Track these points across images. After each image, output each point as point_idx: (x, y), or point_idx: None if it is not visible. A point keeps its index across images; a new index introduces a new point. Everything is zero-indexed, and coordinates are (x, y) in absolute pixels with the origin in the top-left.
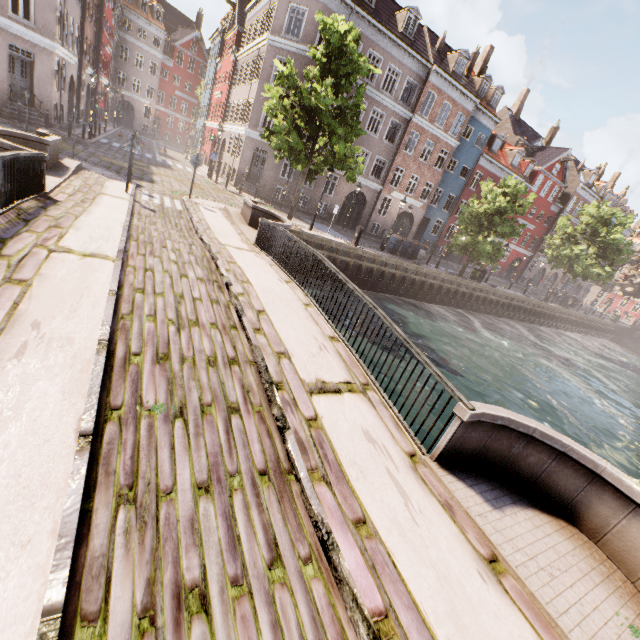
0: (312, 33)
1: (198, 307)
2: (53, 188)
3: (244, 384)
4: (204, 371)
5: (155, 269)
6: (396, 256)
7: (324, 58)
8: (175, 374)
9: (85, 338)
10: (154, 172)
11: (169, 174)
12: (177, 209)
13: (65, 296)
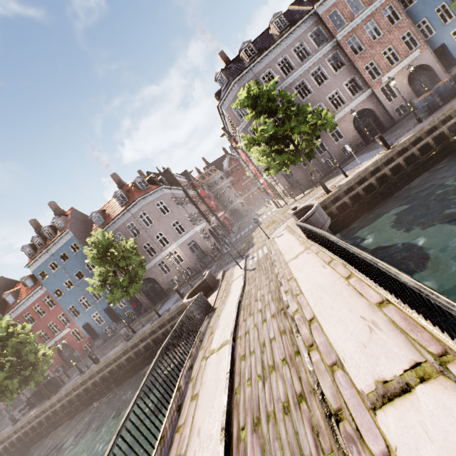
0: None
1: (273, 348)
2: (215, 300)
3: (312, 424)
4: (282, 423)
5: (250, 329)
6: (439, 109)
7: (252, 112)
8: (264, 438)
9: (216, 431)
10: (253, 236)
11: (260, 229)
12: (264, 254)
13: (210, 395)
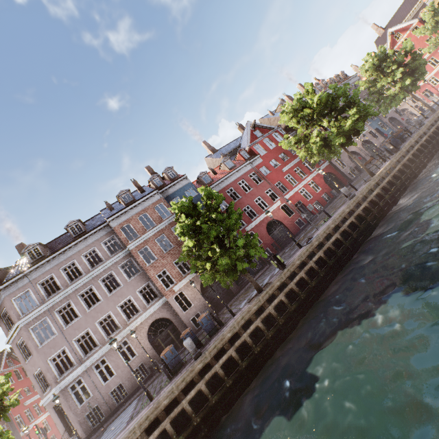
0: (14, 314)
1: None
2: None
3: None
4: None
5: None
6: (175, 376)
7: None
8: None
9: None
10: None
11: None
12: None
13: None
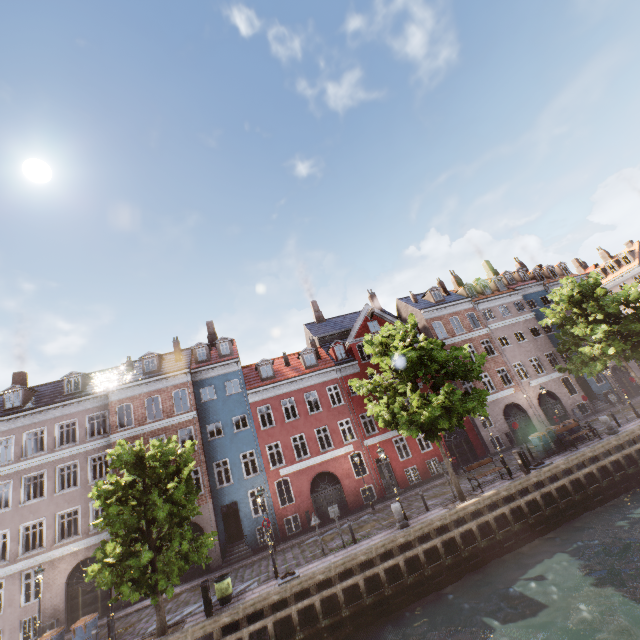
0: None
1: None
2: None
3: None
4: None
5: None
6: None
7: None
8: None
9: None
10: None
11: None
12: None
13: None
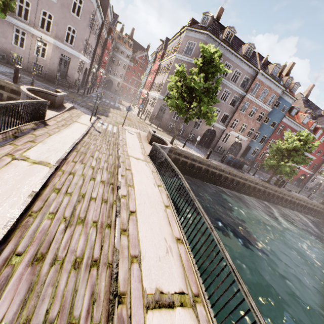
0: (197, 53)
1: (90, 206)
2: (51, 117)
3: (94, 291)
4: (66, 274)
5: (76, 173)
6: (230, 166)
7: (201, 64)
8: (39, 278)
9: None
10: (111, 111)
11: (118, 113)
12: (113, 132)
13: None
